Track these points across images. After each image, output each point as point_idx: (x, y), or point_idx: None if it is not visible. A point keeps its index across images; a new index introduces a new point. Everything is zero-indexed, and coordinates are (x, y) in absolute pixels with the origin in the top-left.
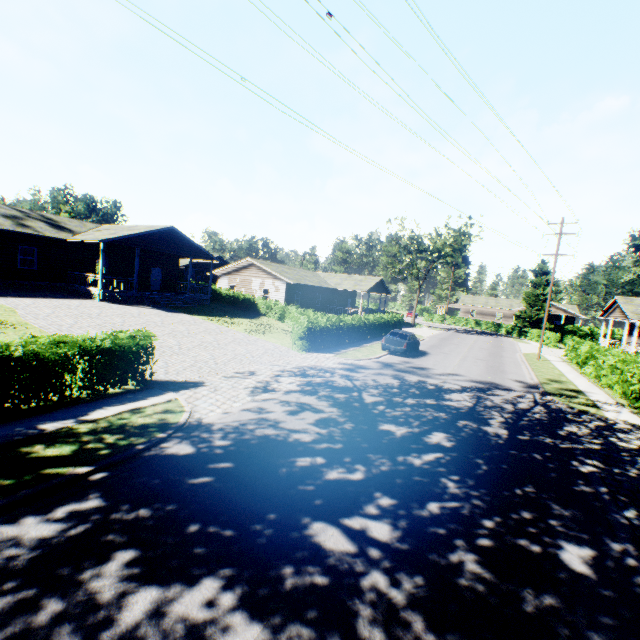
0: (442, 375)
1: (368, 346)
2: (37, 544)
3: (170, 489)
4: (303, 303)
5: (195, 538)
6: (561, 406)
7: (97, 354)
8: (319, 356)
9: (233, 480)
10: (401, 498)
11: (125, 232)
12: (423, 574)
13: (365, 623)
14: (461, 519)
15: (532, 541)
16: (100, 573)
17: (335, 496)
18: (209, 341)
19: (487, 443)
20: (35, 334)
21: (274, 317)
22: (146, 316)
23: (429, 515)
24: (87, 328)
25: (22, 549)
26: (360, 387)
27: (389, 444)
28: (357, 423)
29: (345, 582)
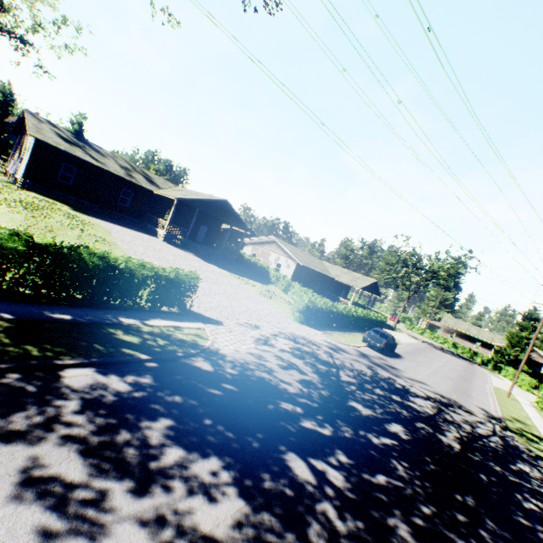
0: (411, 379)
1: (351, 334)
2: (117, 393)
3: (195, 390)
4: (305, 283)
5: (208, 428)
6: (519, 445)
7: (163, 280)
8: (310, 330)
9: (236, 400)
10: (357, 461)
11: (193, 196)
12: (364, 521)
13: (315, 533)
14: (402, 496)
15: (460, 538)
16: (151, 426)
17: (306, 439)
18: (230, 292)
19: (439, 449)
20: (120, 253)
21: (279, 287)
22: (190, 260)
23: (377, 483)
24: (152, 258)
25: (109, 393)
26: (339, 365)
27: (354, 418)
28: (332, 393)
29: (305, 500)
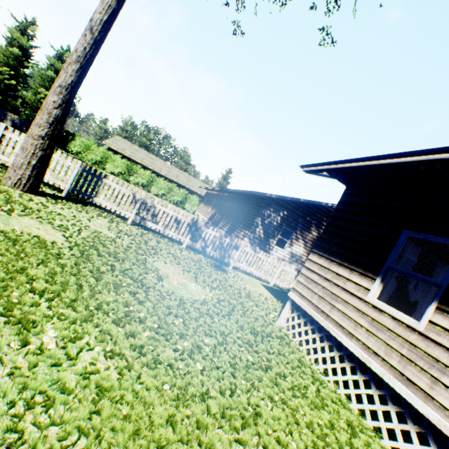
0: None
1: None
2: None
3: None
4: None
5: None
6: None
7: None
8: None
9: None
10: None
11: None
12: None
13: None
14: None
15: None
16: None
17: None
18: None
19: None
20: None
21: None
22: None
23: None
24: None
25: None
26: None
27: None
28: None
29: None
